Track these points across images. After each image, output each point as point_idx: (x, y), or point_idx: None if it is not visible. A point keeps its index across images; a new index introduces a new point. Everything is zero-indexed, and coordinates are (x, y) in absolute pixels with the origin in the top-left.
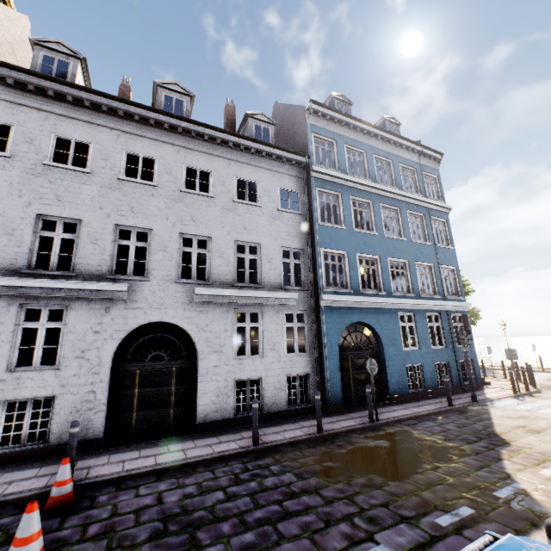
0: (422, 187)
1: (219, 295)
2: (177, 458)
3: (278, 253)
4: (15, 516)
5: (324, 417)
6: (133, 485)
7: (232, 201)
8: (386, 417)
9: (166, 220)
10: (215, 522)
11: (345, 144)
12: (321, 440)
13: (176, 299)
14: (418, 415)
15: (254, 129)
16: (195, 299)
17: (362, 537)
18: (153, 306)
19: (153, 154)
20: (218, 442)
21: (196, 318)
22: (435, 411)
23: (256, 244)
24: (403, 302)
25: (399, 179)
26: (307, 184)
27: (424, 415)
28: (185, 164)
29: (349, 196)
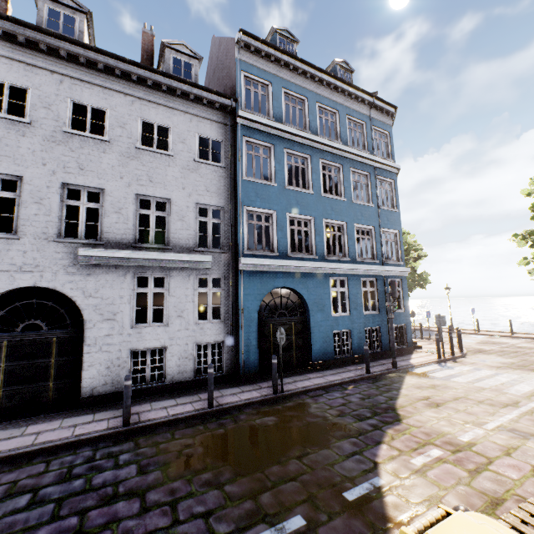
0: (370, 143)
1: (112, 257)
2: (21, 445)
3: (192, 210)
4: None
5: (231, 387)
6: None
7: (134, 147)
8: (294, 388)
9: (43, 167)
10: None
11: (283, 88)
12: (208, 417)
13: (56, 260)
14: (329, 385)
15: (172, 63)
16: (81, 261)
17: None
18: (24, 268)
19: (25, 82)
20: (88, 422)
21: (83, 282)
22: (348, 380)
23: (165, 199)
24: (335, 267)
25: (344, 133)
26: (234, 133)
27: (336, 384)
28: (71, 99)
29: (284, 149)
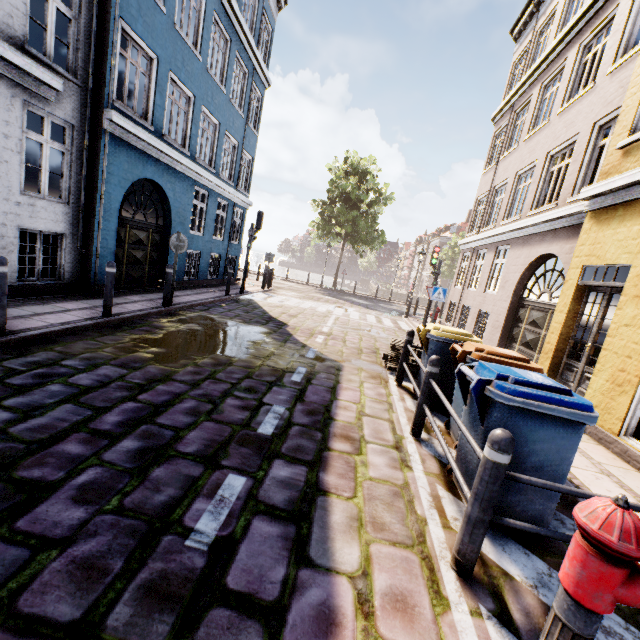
0: (258, 31)
1: None
2: None
3: None
4: None
5: (90, 298)
6: None
7: None
8: (177, 303)
9: None
10: (41, 449)
11: None
12: (113, 326)
13: None
14: (207, 302)
15: None
16: None
17: (256, 405)
18: None
19: None
20: None
21: None
22: (218, 300)
23: None
24: (205, 176)
25: None
26: None
27: (211, 302)
28: None
29: None
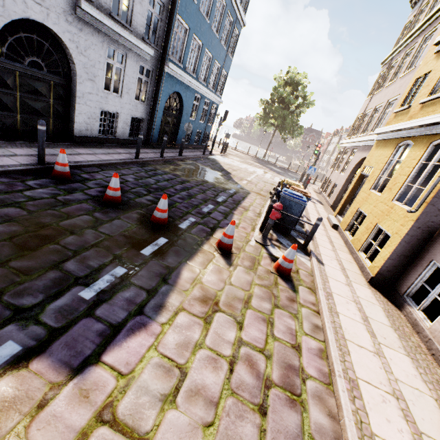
0: None
1: (99, 21)
2: (98, 159)
3: None
4: (39, 181)
5: (151, 148)
6: (92, 171)
7: None
8: (183, 155)
9: None
10: (166, 189)
11: None
12: (164, 161)
13: (58, 1)
14: (195, 157)
15: None
16: (79, 13)
17: (216, 195)
18: None
19: None
20: (108, 153)
21: (77, 37)
22: (200, 156)
23: None
24: (201, 88)
25: None
26: None
27: (196, 157)
28: None
29: None
